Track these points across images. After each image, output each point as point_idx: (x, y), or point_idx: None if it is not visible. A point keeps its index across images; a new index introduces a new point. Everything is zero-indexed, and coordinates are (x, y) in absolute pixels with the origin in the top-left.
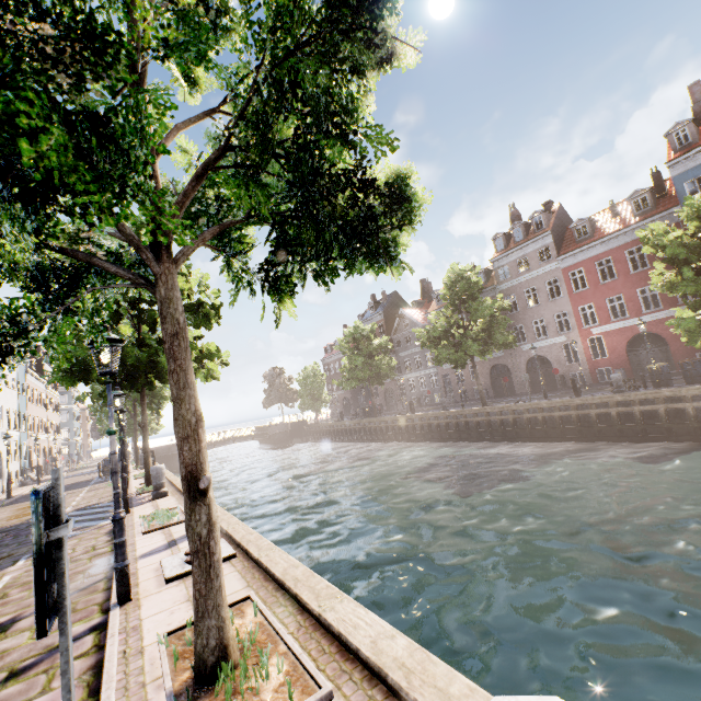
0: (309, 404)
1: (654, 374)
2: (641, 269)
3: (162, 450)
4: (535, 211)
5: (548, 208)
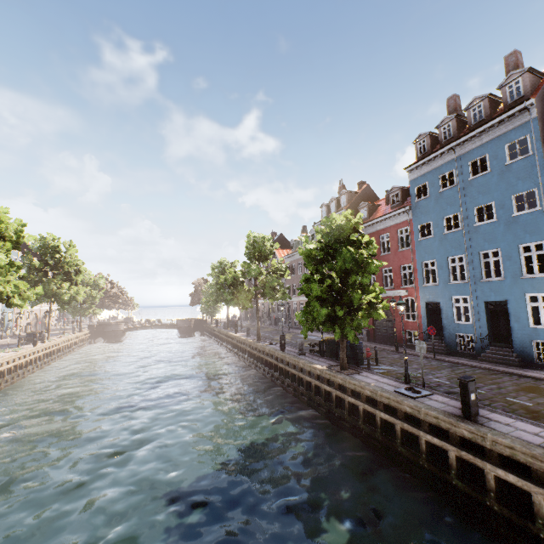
0: (206, 310)
1: (324, 345)
2: (385, 253)
3: (100, 327)
4: (342, 191)
5: (360, 187)
